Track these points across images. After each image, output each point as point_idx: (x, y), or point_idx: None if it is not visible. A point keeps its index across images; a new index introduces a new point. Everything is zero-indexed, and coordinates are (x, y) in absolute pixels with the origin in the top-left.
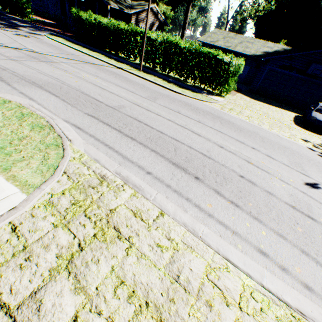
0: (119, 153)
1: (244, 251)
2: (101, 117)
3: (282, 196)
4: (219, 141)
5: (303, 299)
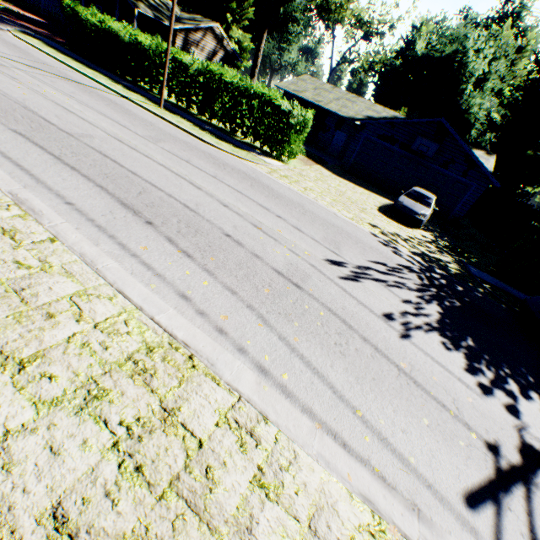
0: (36, 177)
1: (156, 291)
2: (37, 139)
3: (275, 262)
4: (229, 200)
5: (203, 337)
